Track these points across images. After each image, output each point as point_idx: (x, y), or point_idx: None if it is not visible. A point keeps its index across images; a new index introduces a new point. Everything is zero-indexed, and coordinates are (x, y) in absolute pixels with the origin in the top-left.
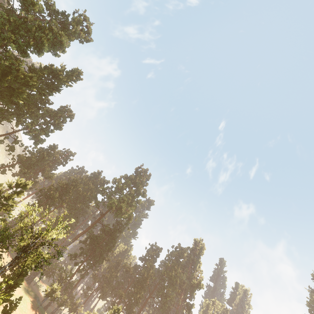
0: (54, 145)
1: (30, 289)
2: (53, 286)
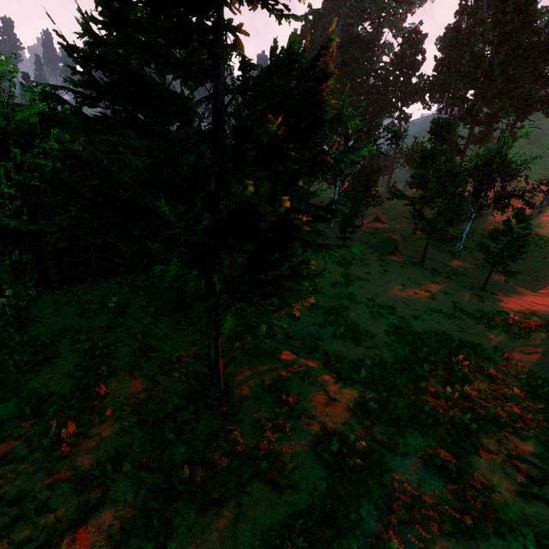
0: None
1: None
2: None
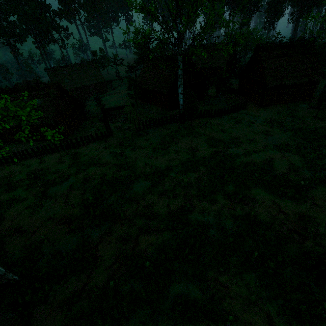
0: None
1: None
2: None
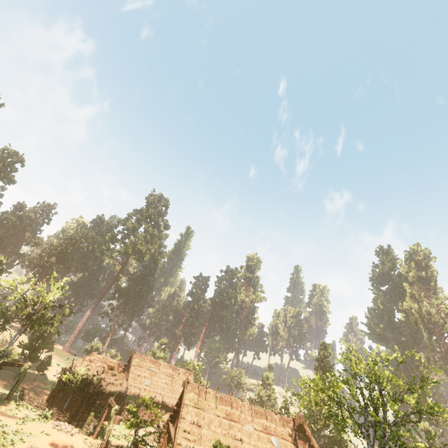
0: (19, 204)
1: (71, 355)
2: (92, 345)
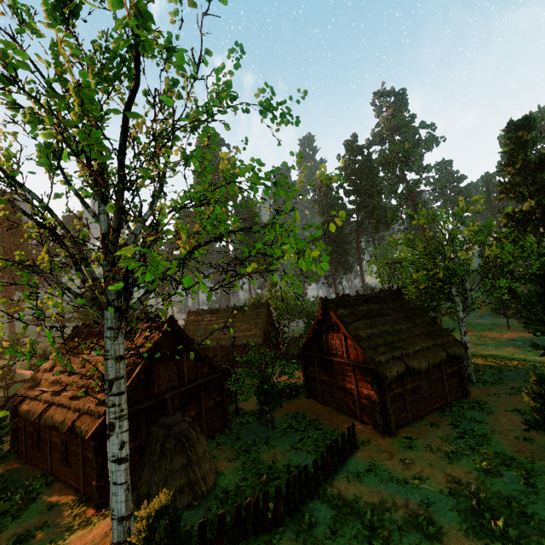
0: None
1: None
2: None
